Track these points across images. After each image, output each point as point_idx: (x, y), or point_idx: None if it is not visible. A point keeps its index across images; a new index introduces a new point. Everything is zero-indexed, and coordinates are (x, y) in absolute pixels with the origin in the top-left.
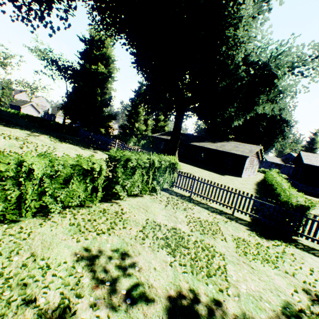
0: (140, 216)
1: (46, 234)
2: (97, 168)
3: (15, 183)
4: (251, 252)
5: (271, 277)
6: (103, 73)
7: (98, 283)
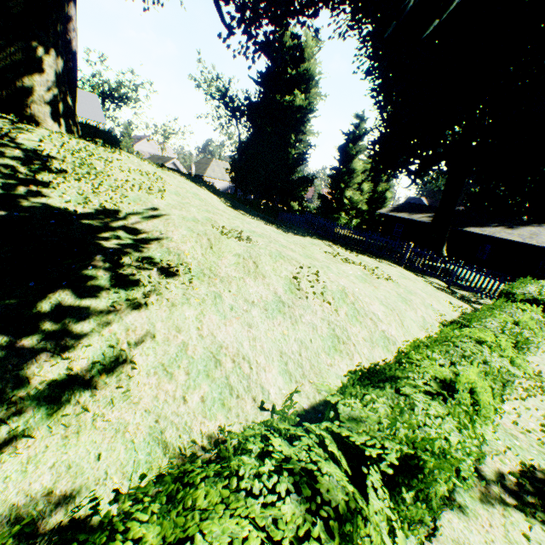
0: None
1: (544, 408)
2: None
3: None
4: None
5: None
6: (301, 106)
7: None
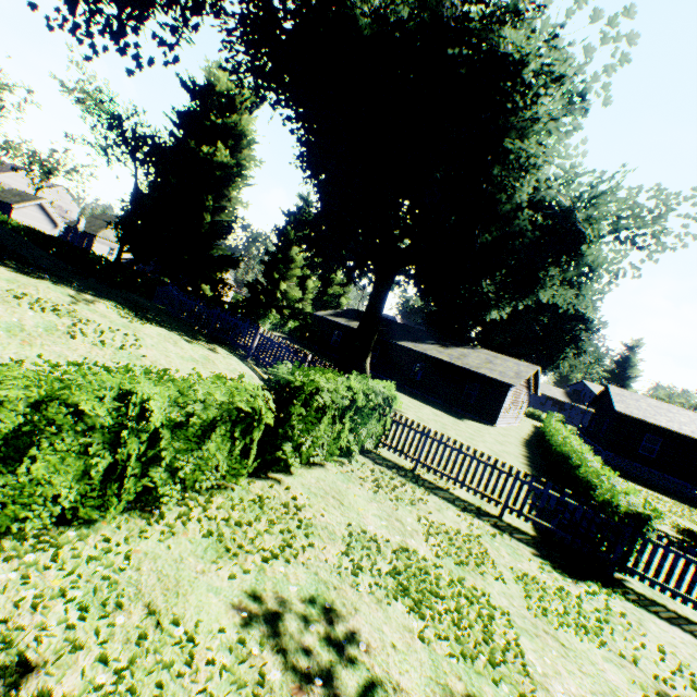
0: (333, 515)
1: (160, 556)
2: (263, 409)
3: (107, 439)
4: (554, 608)
5: (599, 667)
6: (225, 164)
7: (299, 682)
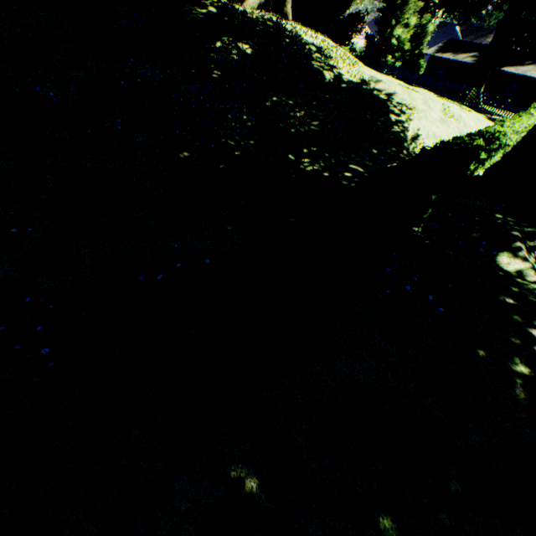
0: None
1: None
2: None
3: None
4: None
5: None
6: None
7: None
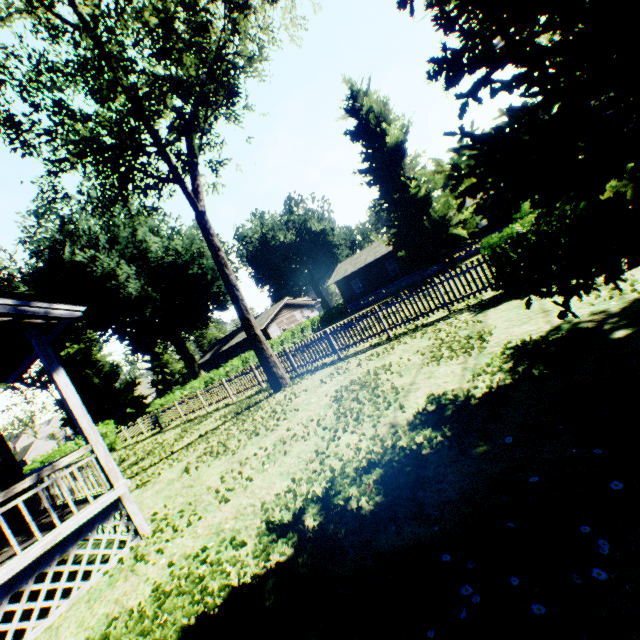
0: None
1: None
2: None
3: None
4: None
5: None
6: (79, 350)
7: None
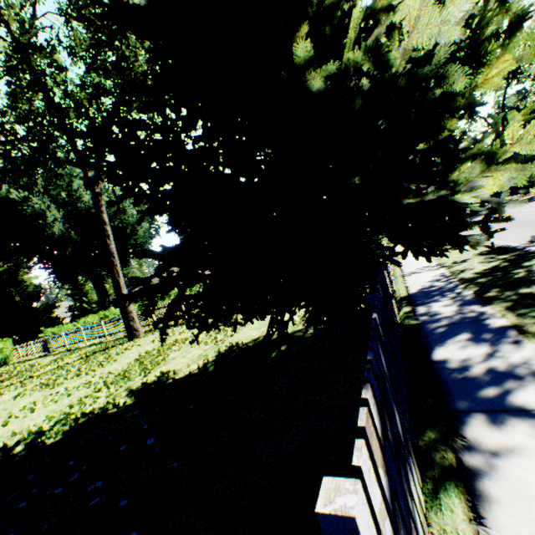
0: None
1: None
2: None
3: None
4: None
5: None
6: (7, 269)
7: None
